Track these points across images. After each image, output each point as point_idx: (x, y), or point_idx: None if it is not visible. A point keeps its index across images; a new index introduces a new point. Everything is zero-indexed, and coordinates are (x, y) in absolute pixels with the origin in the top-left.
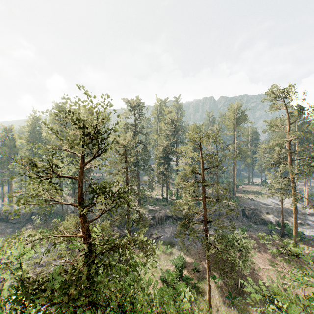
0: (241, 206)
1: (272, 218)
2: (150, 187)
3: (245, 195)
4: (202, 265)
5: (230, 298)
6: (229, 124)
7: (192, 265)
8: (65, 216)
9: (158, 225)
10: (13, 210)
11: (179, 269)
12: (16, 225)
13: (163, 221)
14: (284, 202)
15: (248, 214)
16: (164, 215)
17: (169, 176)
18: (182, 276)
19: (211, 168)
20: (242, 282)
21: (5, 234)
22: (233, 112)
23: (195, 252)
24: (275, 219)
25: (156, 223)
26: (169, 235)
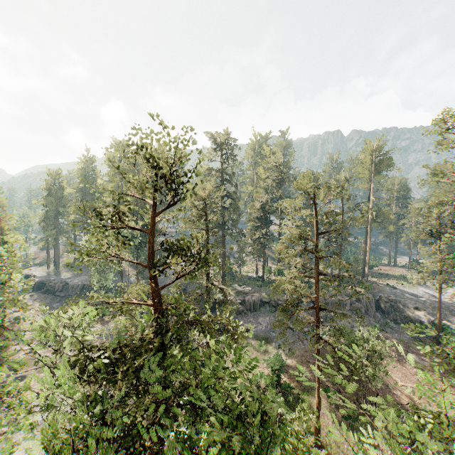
0: (375, 295)
1: (423, 316)
2: (239, 260)
3: (381, 280)
4: (310, 371)
5: (349, 420)
6: (363, 172)
7: (295, 370)
8: (125, 292)
9: (249, 313)
10: (59, 280)
11: (277, 373)
12: (64, 300)
13: (257, 307)
14: (445, 294)
15: (385, 307)
16: (258, 299)
17: (267, 246)
18: (281, 383)
19: (331, 233)
20: (368, 400)
21: (51, 309)
22: (370, 153)
23: (300, 353)
24: (428, 318)
25: (247, 310)
26: (263, 328)
